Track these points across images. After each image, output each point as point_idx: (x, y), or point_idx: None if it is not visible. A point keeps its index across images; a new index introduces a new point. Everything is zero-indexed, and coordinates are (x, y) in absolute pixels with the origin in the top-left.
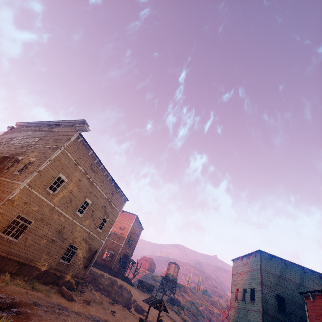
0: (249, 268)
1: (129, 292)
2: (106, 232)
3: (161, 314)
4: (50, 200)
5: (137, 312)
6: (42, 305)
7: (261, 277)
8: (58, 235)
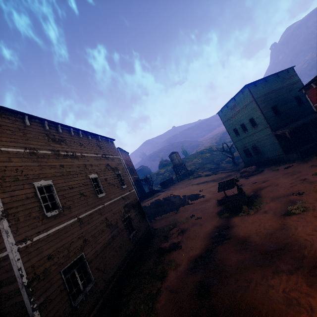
0: (240, 107)
1: (174, 196)
2: (128, 182)
3: (202, 186)
4: (66, 219)
5: (194, 200)
6: (202, 282)
7: (258, 105)
8: (110, 229)
